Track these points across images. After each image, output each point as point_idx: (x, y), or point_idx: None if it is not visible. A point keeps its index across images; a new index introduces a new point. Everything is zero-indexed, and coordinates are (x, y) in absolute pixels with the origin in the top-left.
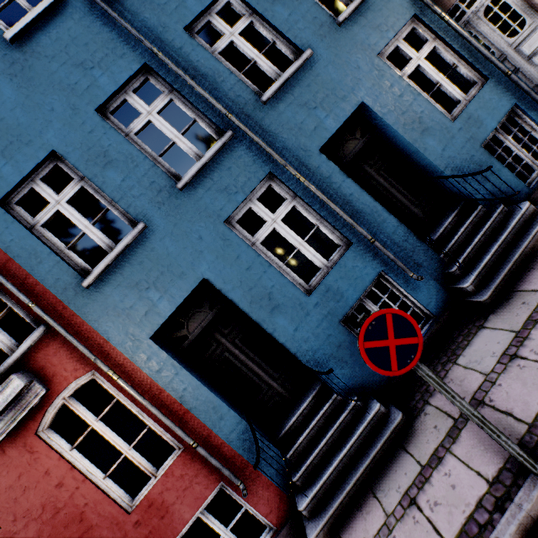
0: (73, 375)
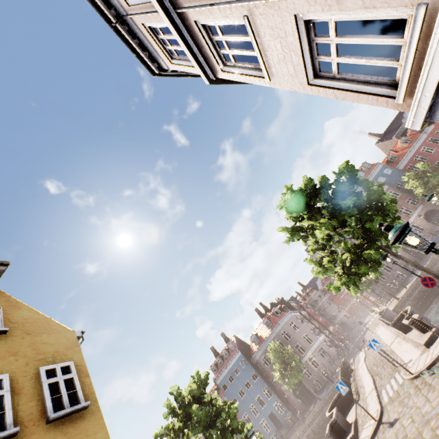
0: None
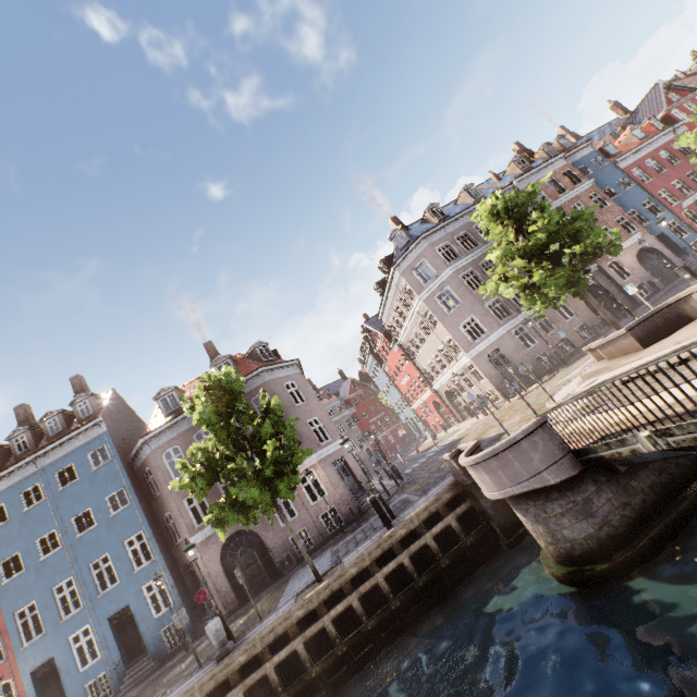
0: (6, 678)
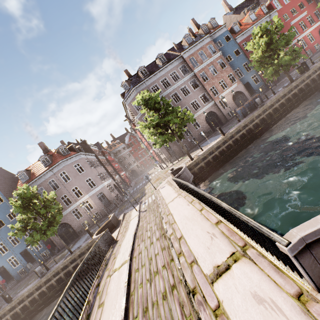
0: None
